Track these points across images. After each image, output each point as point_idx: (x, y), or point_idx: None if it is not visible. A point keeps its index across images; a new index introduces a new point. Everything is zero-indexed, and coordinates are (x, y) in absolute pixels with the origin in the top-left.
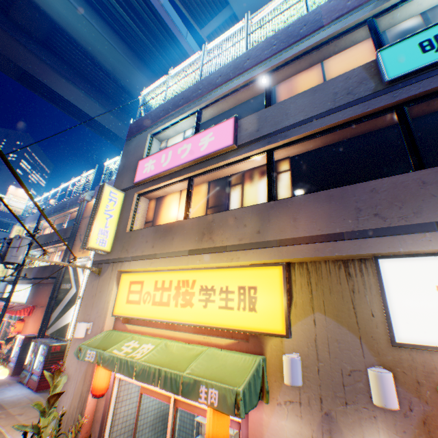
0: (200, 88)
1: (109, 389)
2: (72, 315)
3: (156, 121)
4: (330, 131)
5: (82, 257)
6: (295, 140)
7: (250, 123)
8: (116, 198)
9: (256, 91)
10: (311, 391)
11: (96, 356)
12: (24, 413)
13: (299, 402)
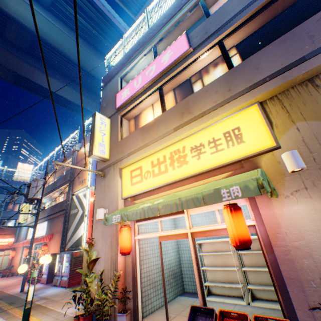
0: (151, 32)
1: (133, 249)
2: (83, 229)
3: (122, 67)
4: (266, 7)
5: (82, 189)
6: (239, 25)
7: (198, 32)
8: (105, 122)
9: (194, 19)
10: (312, 176)
11: (121, 217)
12: (65, 298)
13: (304, 188)
